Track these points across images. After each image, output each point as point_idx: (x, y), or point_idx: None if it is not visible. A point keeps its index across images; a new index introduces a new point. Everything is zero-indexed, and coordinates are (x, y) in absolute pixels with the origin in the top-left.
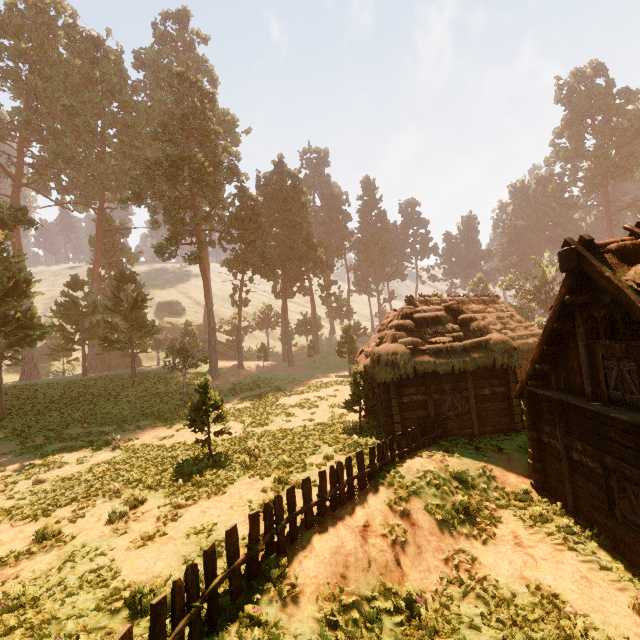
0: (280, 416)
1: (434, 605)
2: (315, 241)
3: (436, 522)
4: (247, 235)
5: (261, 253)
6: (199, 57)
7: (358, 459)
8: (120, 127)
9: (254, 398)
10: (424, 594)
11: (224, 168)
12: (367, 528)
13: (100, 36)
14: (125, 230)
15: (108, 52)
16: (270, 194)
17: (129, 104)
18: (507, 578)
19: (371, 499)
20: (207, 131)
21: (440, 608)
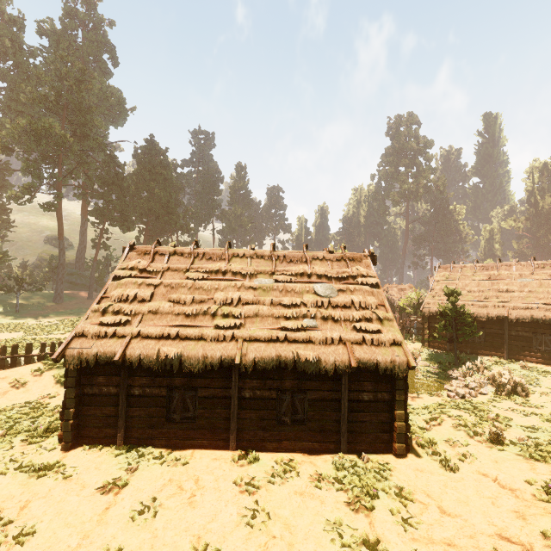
0: (62, 331)
1: (0, 409)
2: (173, 207)
3: (55, 382)
4: (108, 194)
5: (121, 210)
6: (102, 38)
7: (26, 347)
8: (10, 84)
9: (67, 320)
10: (3, 406)
11: (93, 138)
12: (1, 379)
13: (2, 2)
14: (8, 170)
15: (6, 18)
16: (140, 164)
17: (22, 66)
18: (57, 403)
19: (24, 368)
20: (80, 106)
21: (3, 410)
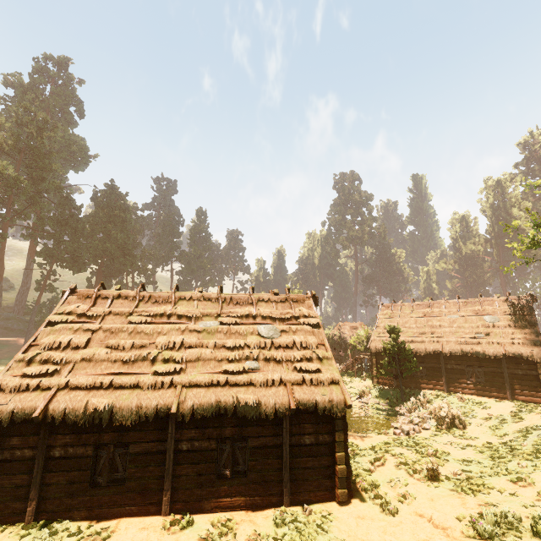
0: None
1: None
2: (130, 249)
3: None
4: (60, 235)
5: (72, 251)
6: (70, 93)
7: None
8: None
9: None
10: None
11: (50, 181)
12: None
13: None
14: None
15: None
16: (98, 207)
17: None
18: None
19: None
20: (39, 151)
21: None
